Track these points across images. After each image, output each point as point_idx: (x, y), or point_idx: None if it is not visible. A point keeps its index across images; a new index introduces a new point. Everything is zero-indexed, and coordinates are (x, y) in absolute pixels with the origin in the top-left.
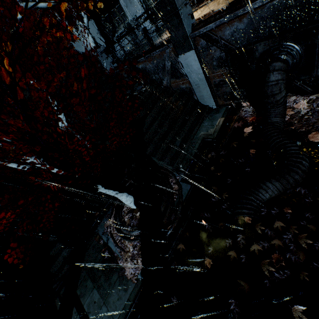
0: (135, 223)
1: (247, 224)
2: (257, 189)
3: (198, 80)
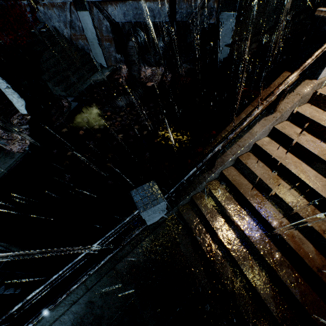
0: (25, 122)
1: (108, 116)
2: (116, 99)
3: (93, 39)
